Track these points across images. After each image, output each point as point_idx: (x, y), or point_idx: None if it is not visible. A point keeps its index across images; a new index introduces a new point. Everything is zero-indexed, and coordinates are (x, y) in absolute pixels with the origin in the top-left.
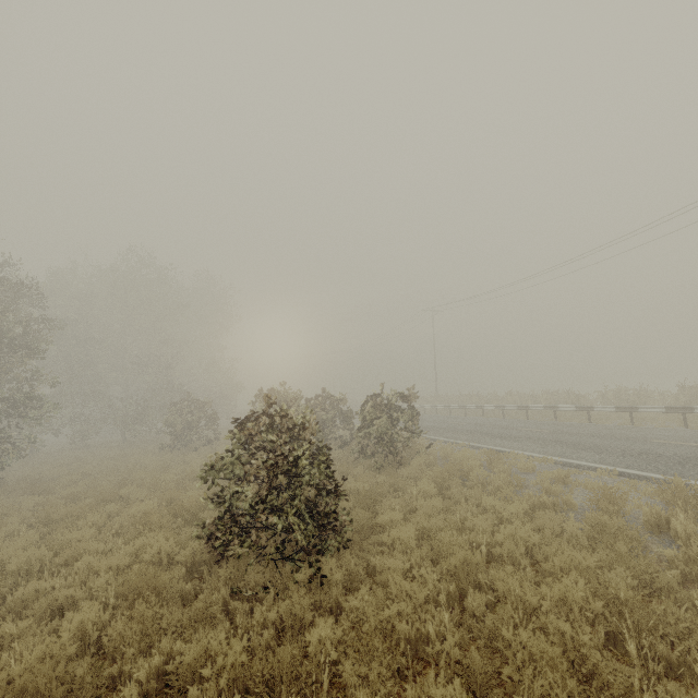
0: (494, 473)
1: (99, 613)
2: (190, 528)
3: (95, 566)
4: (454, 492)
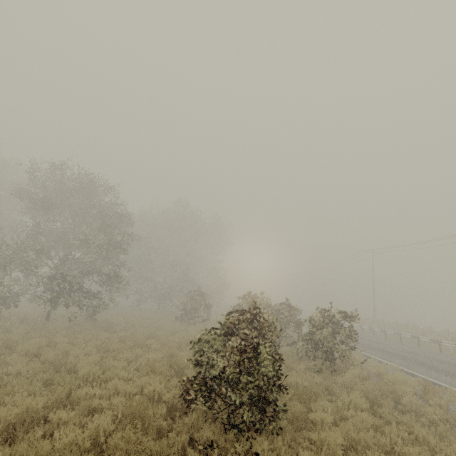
0: (429, 405)
1: (109, 423)
2: (177, 378)
3: (118, 388)
4: (385, 412)
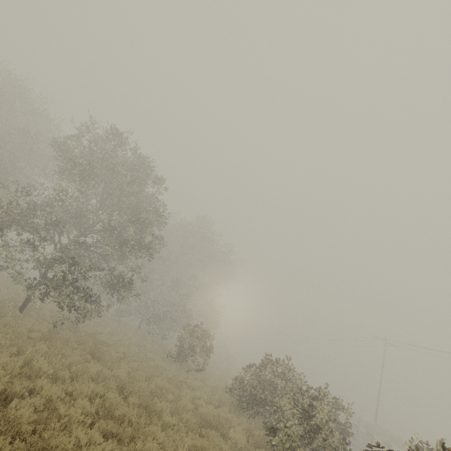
0: None
1: None
2: None
3: None
4: None
